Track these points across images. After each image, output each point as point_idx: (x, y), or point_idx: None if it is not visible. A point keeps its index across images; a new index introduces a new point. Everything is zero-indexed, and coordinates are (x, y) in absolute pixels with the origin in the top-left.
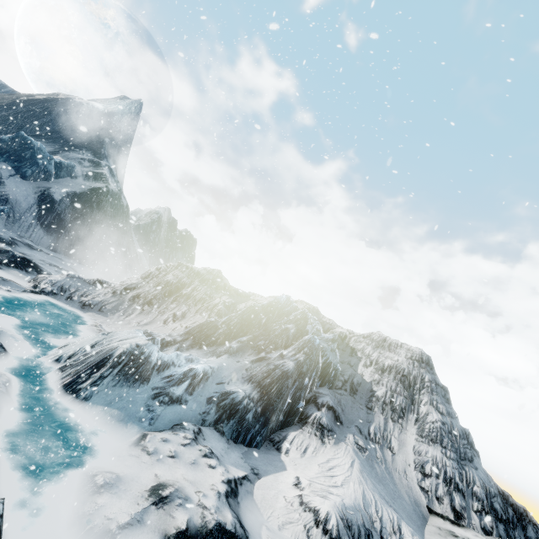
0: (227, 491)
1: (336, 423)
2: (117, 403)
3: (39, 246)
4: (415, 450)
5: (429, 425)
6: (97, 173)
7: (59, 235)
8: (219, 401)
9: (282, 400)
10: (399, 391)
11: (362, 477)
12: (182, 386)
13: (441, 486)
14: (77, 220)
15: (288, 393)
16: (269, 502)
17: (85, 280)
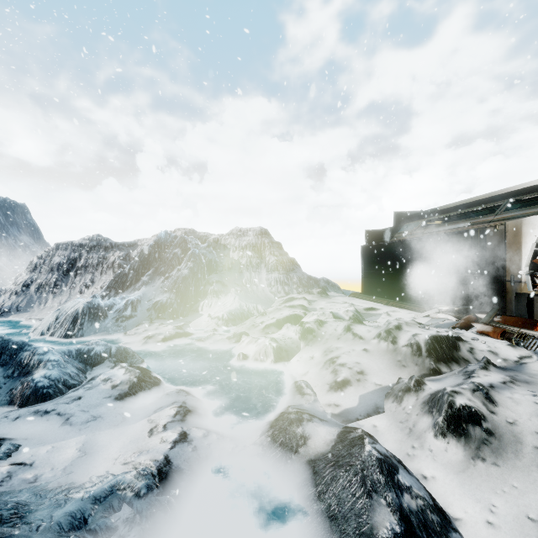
0: (177, 328)
1: (224, 287)
2: (100, 331)
3: None
4: (267, 279)
5: (271, 265)
6: None
7: None
8: (154, 307)
9: (189, 291)
10: (253, 256)
11: (240, 300)
12: (129, 310)
13: (279, 287)
14: None
15: (192, 286)
16: (198, 325)
17: None
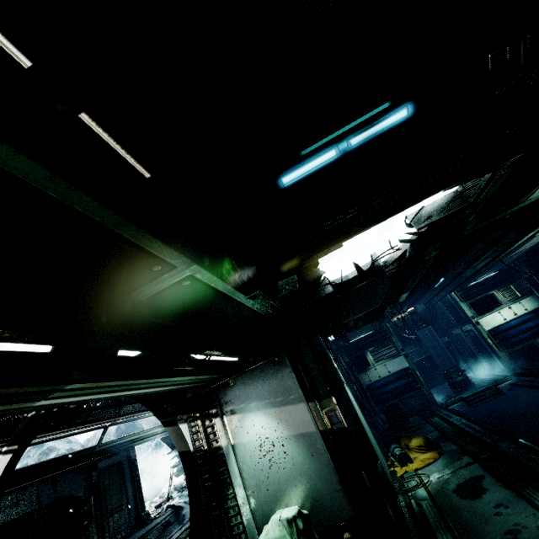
0: None
1: None
2: None
3: None
4: None
5: None
6: (45, 450)
7: None
8: None
9: (158, 480)
10: None
11: (180, 479)
12: None
13: None
14: None
15: (161, 475)
16: None
17: None
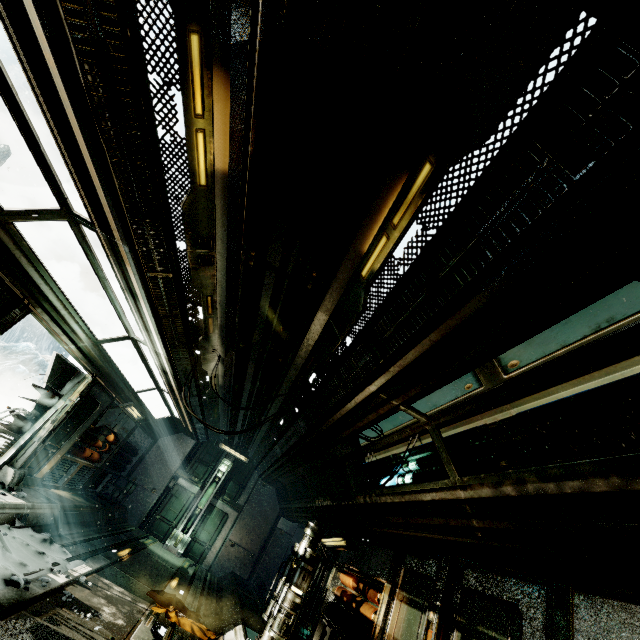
0: None
1: None
2: None
3: None
4: None
5: None
6: None
7: None
8: None
9: None
10: None
11: None
12: None
13: None
14: None
15: None
16: None
17: None
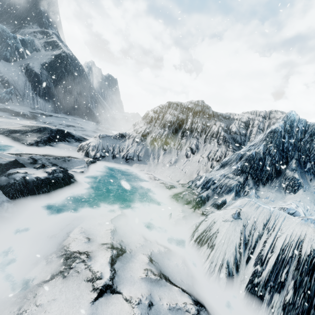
0: None
1: None
2: None
3: (47, 112)
4: None
5: None
6: (50, 42)
7: (53, 100)
8: None
9: None
10: None
11: None
12: None
13: None
14: (58, 85)
15: None
16: None
17: (111, 137)
